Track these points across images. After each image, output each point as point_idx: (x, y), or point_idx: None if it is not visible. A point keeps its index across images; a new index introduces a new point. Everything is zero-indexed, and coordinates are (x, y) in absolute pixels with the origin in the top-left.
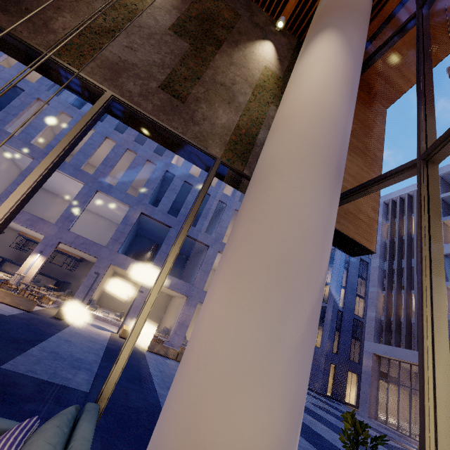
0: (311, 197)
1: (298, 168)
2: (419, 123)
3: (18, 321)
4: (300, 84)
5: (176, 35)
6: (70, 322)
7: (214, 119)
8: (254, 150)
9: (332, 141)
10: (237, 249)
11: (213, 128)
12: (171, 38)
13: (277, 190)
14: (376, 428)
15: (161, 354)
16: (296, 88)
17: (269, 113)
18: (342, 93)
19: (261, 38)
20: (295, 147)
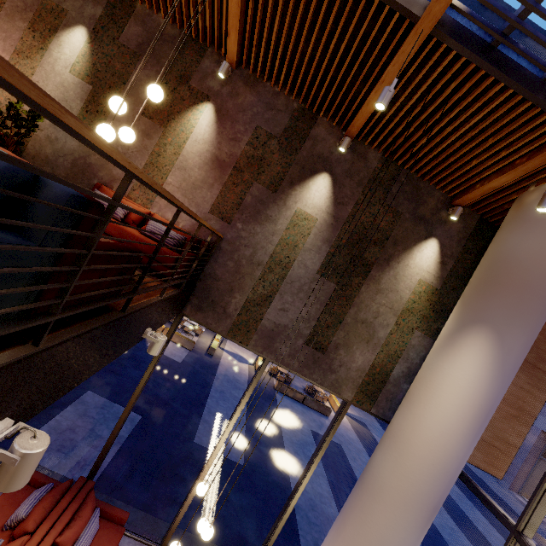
0: (400, 538)
1: (397, 510)
2: (535, 492)
3: (188, 370)
4: (429, 403)
5: (324, 277)
6: (218, 357)
7: (350, 364)
8: (385, 388)
9: (435, 490)
10: (344, 545)
11: (348, 373)
12: (319, 283)
13: (378, 520)
14: (512, 506)
15: (289, 395)
16: (424, 405)
17: (411, 342)
18: (465, 436)
19: (423, 238)
20: (401, 487)
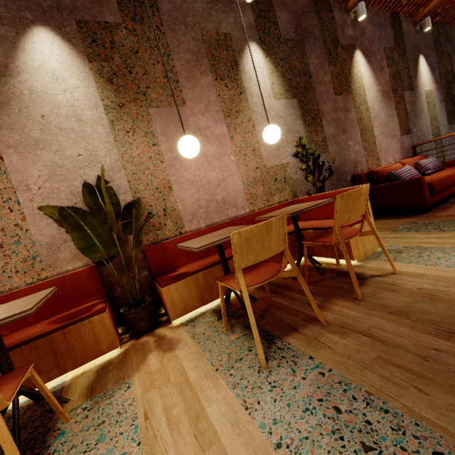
0: None
1: None
2: None
3: None
4: None
5: (450, 124)
6: None
7: None
8: None
9: None
10: None
11: None
12: (451, 130)
13: None
14: None
15: None
16: None
17: None
18: None
19: None
20: None
